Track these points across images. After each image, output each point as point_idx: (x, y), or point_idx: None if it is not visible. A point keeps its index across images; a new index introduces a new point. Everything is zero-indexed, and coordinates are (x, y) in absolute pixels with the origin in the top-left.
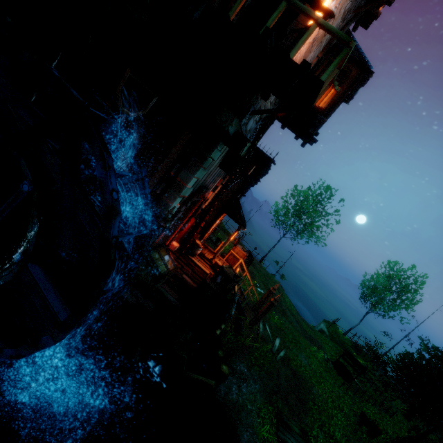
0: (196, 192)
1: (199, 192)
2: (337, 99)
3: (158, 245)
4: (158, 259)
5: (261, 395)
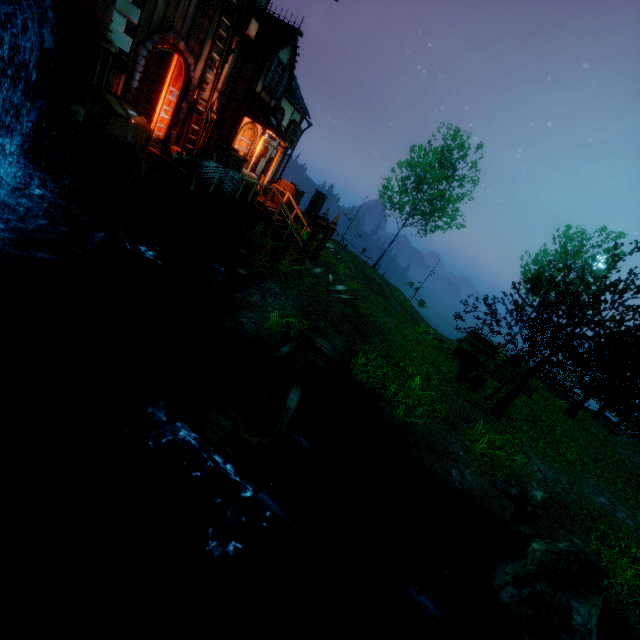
0: (157, 30)
1: (160, 32)
2: None
3: (120, 98)
4: (116, 103)
5: (295, 310)
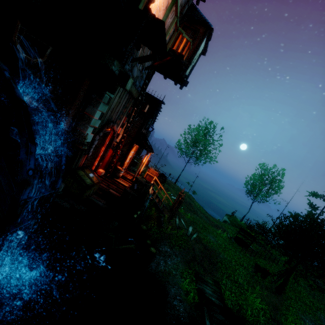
0: (105, 124)
1: (107, 125)
2: (194, 50)
3: (83, 167)
4: (84, 175)
5: (182, 264)
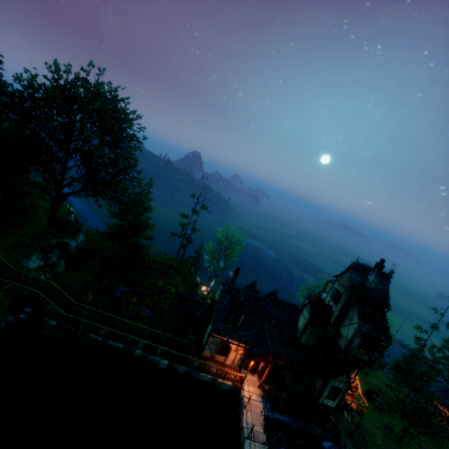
0: None
1: None
2: None
3: None
4: None
5: (352, 447)
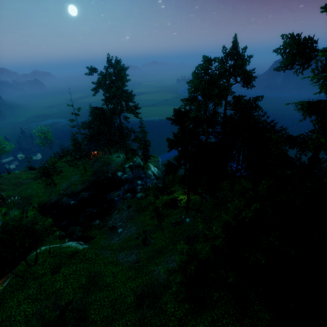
0: None
1: None
2: None
3: None
4: None
5: (17, 209)
